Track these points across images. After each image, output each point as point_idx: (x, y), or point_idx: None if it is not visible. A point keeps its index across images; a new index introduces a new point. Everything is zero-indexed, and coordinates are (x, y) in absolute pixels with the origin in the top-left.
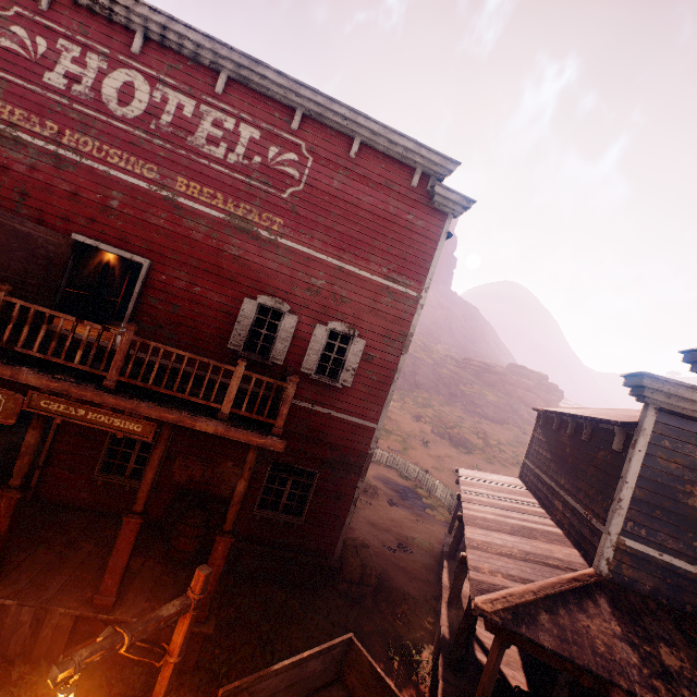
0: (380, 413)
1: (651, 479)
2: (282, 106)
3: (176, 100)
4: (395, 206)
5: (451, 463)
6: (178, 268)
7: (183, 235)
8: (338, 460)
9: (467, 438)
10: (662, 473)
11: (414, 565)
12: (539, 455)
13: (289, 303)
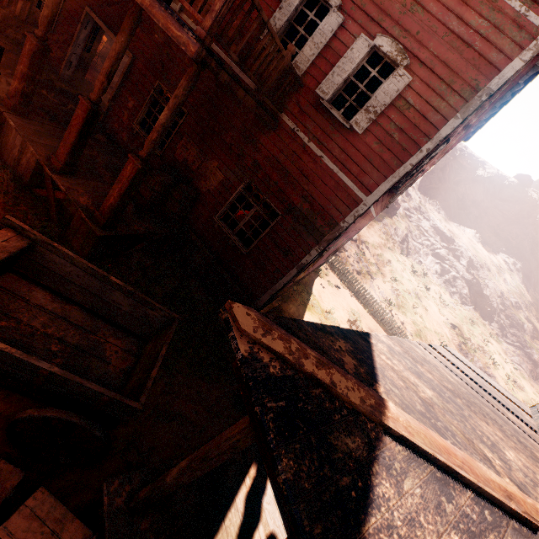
0: (378, 185)
1: None
2: None
3: None
4: None
5: None
6: None
7: None
8: (304, 213)
9: (495, 376)
10: None
11: None
12: None
13: None
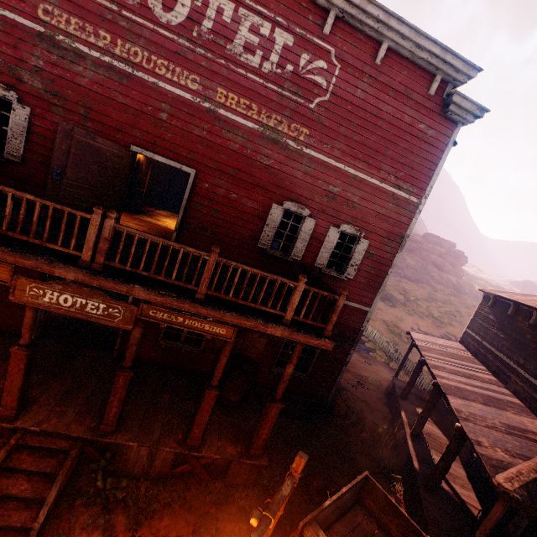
0: (373, 299)
1: None
2: (316, 7)
3: (216, 3)
4: (411, 115)
5: (381, 314)
6: (218, 177)
7: (222, 146)
8: (337, 334)
9: (392, 294)
10: None
11: (371, 399)
12: (487, 331)
13: (308, 208)
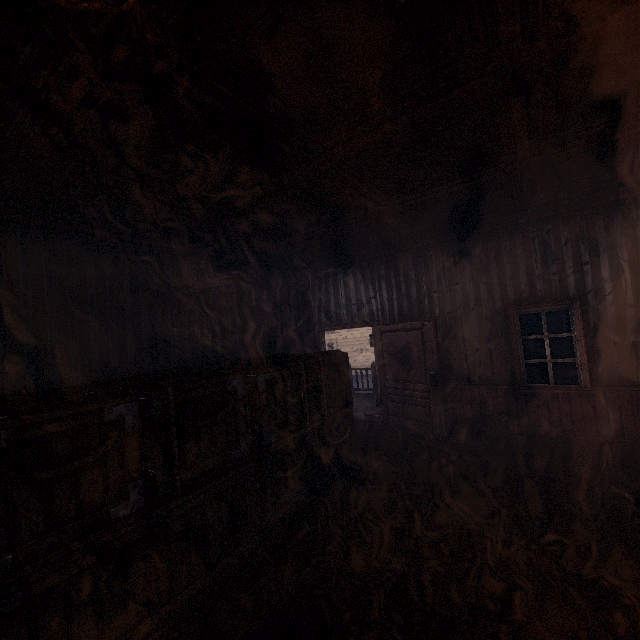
0: None
1: None
2: None
3: None
4: None
5: None
6: None
7: None
8: None
9: None
10: None
11: None
12: None
13: None
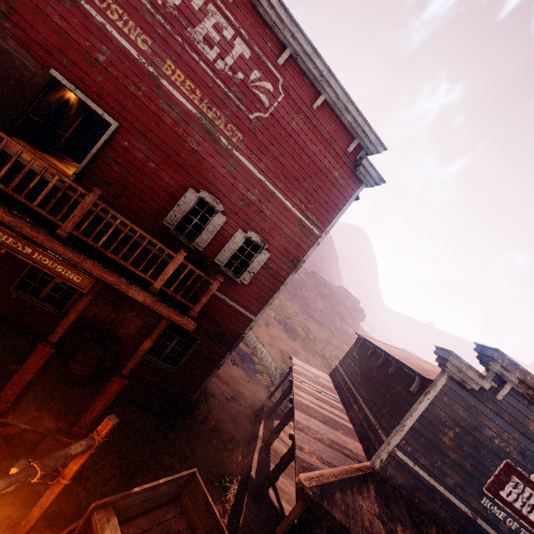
0: (261, 310)
1: (427, 418)
2: (277, 39)
3: None
4: (330, 161)
5: (280, 343)
6: (141, 140)
7: (155, 114)
8: (218, 334)
9: (296, 328)
10: (435, 416)
11: (239, 414)
12: (350, 367)
13: (223, 205)
